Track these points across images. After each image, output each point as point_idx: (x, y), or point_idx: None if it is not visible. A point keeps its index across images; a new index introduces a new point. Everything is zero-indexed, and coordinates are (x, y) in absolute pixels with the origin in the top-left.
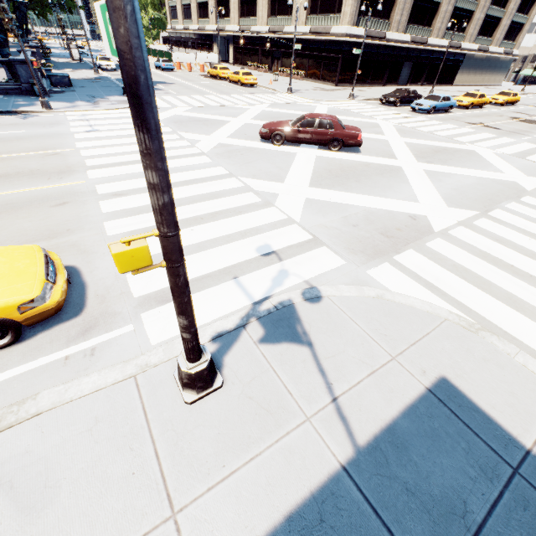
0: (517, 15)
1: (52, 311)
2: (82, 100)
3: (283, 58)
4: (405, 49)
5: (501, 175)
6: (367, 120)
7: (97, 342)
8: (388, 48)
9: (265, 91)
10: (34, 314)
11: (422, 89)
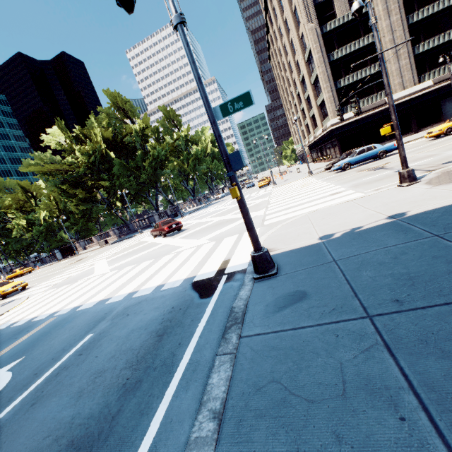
0: None
1: (7, 294)
2: None
3: (323, 150)
4: (432, 92)
5: (190, 242)
6: (256, 200)
7: (4, 301)
8: (399, 106)
9: (263, 188)
10: (4, 293)
11: None
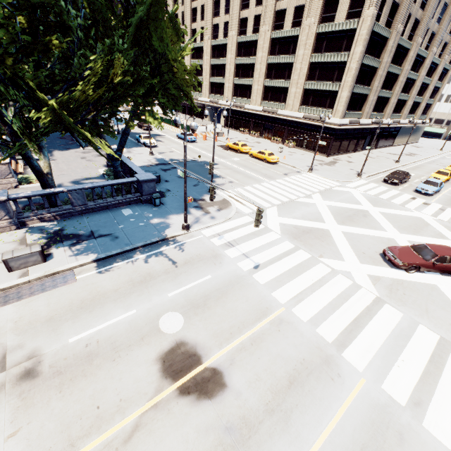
0: (429, 99)
1: None
2: (192, 207)
3: (275, 130)
4: (369, 128)
5: None
6: (408, 213)
7: None
8: (360, 129)
9: (291, 170)
10: None
11: (381, 153)
